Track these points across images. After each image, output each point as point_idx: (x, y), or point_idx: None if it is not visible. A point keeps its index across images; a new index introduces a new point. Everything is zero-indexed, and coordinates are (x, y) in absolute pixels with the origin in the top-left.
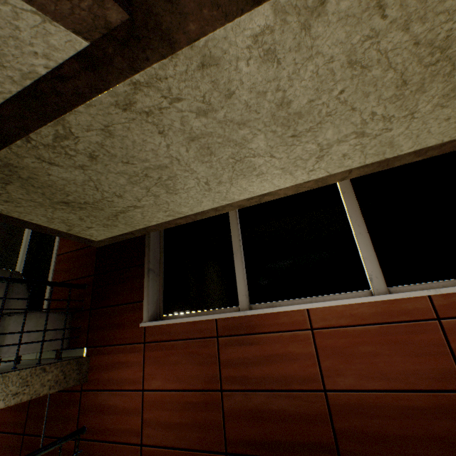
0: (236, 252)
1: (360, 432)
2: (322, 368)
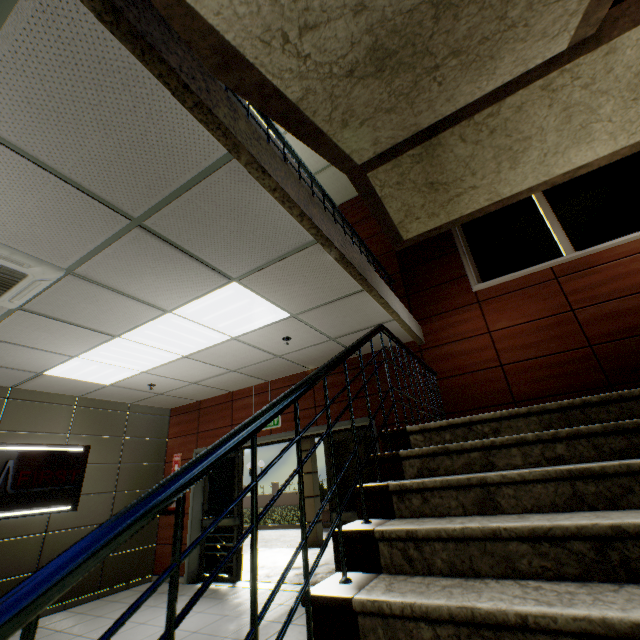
0: (551, 223)
1: None
2: None
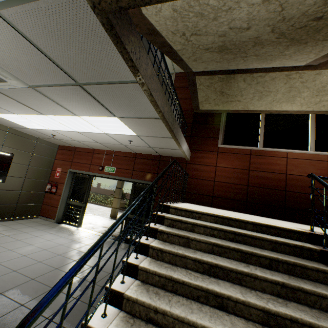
0: (261, 129)
1: (293, 184)
2: (287, 168)
